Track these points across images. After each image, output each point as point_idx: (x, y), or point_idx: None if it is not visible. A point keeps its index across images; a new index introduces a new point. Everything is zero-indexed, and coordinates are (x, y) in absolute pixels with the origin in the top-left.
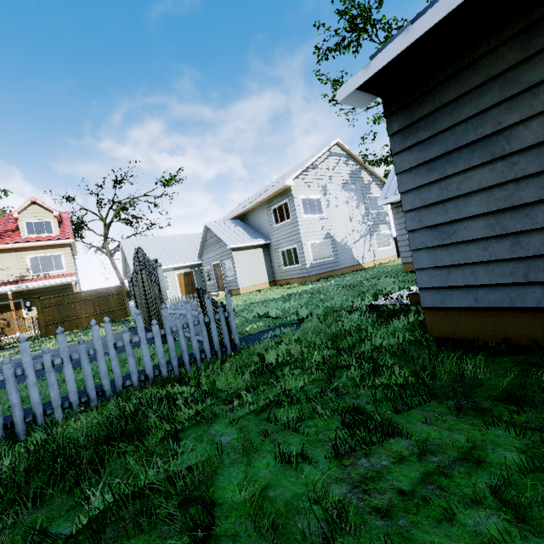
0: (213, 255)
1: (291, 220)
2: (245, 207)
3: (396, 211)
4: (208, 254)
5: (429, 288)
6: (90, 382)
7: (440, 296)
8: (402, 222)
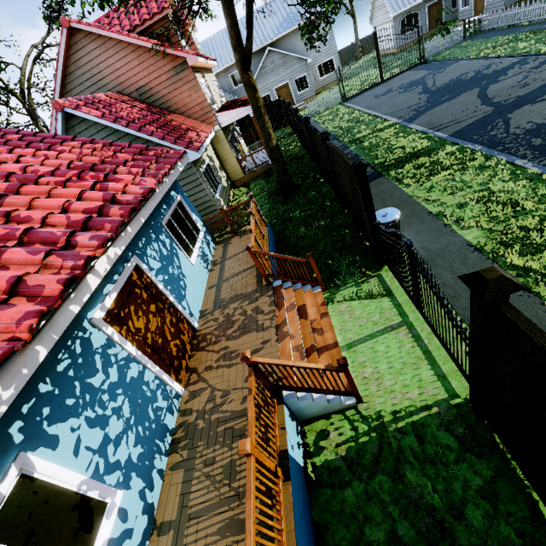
0: (277, 79)
1: (329, 38)
2: (282, 34)
3: (396, 20)
4: (267, 81)
5: (506, 4)
6: (502, 22)
7: (508, 4)
8: (398, 26)
